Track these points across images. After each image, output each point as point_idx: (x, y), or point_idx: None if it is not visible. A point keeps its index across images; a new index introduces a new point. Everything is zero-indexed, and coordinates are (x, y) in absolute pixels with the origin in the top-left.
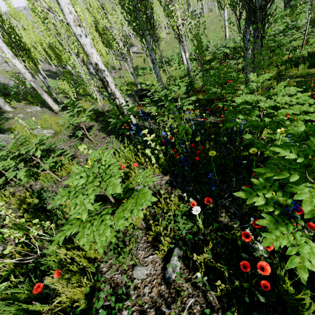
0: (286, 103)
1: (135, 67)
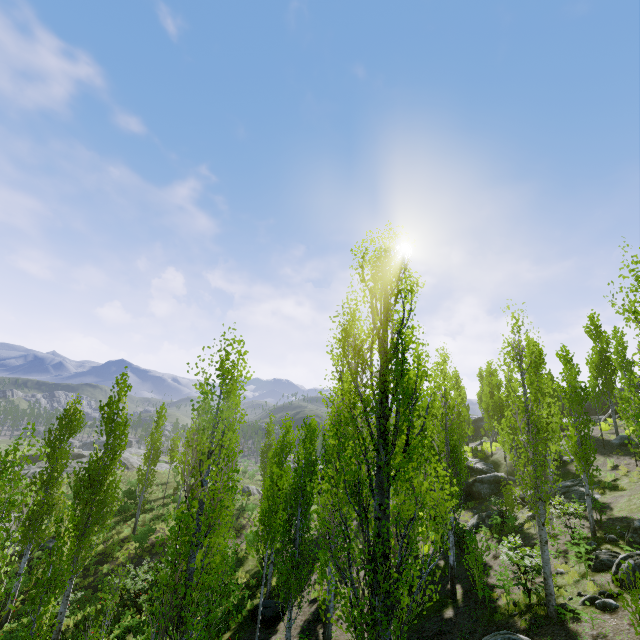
0: None
1: None
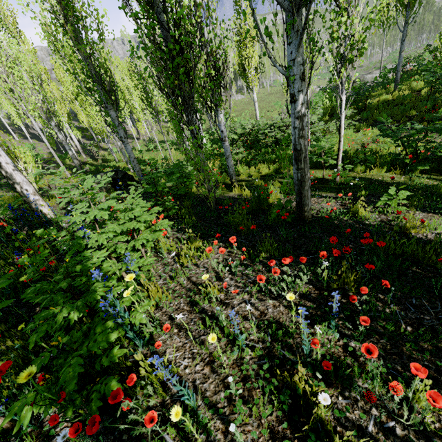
0: (129, 217)
1: (149, 139)
